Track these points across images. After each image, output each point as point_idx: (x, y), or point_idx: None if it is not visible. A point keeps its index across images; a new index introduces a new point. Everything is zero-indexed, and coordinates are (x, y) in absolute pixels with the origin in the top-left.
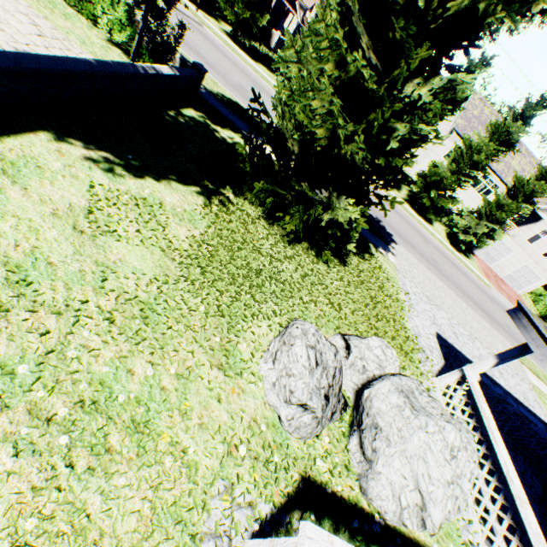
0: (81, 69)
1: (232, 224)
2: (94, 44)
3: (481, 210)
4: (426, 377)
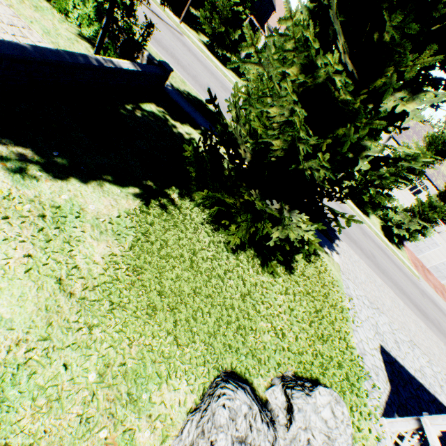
0: (7, 52)
1: (170, 233)
2: (60, 35)
3: (414, 209)
4: (374, 416)
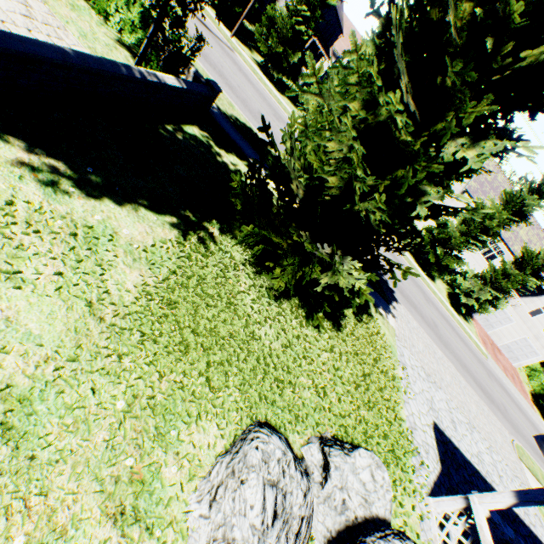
0: (48, 56)
1: (207, 269)
2: (98, 40)
3: (486, 275)
4: (419, 494)
